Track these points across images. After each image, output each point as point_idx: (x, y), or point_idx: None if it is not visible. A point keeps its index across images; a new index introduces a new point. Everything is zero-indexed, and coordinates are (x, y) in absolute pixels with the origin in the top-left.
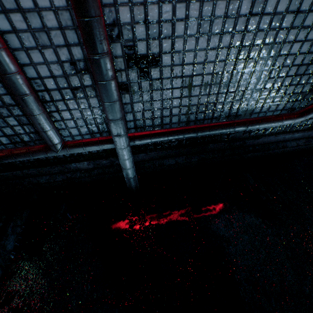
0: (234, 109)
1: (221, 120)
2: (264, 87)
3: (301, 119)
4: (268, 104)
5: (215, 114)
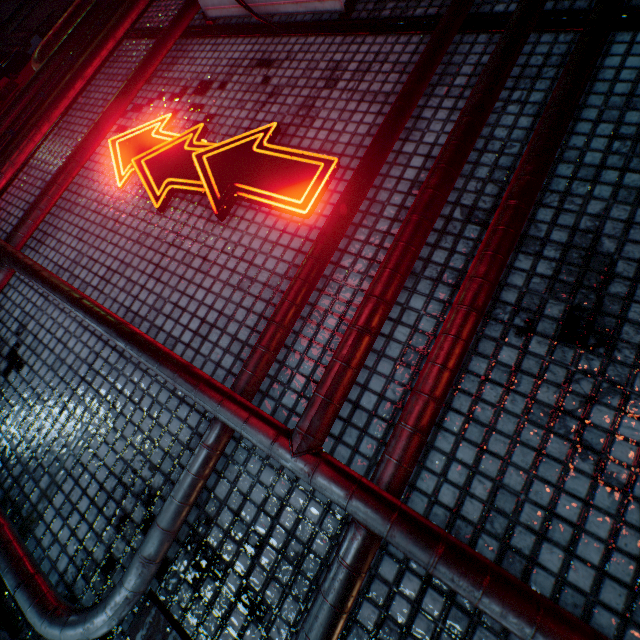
0: (24, 495)
1: (7, 501)
2: (63, 486)
3: (39, 617)
4: (54, 535)
5: (9, 481)
